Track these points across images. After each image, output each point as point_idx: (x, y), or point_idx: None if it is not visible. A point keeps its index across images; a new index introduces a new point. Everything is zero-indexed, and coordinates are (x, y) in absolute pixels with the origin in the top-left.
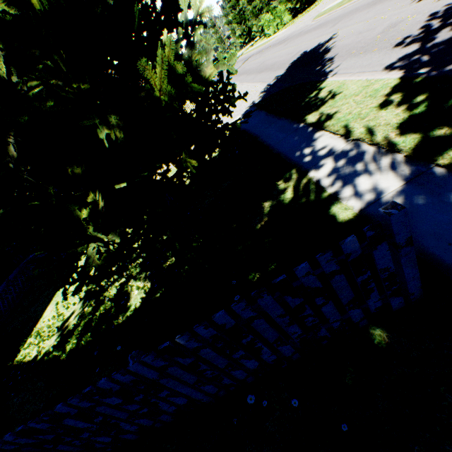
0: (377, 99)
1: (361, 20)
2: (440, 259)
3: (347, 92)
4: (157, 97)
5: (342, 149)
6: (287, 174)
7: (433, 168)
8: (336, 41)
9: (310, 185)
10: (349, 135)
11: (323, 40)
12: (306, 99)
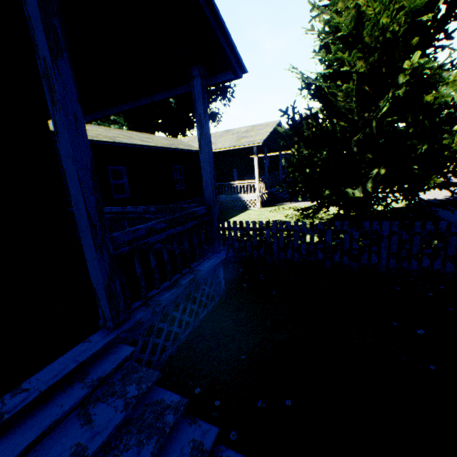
0: None
1: None
2: None
3: None
4: (449, 147)
5: None
6: None
7: None
8: None
9: None
10: None
11: None
12: None
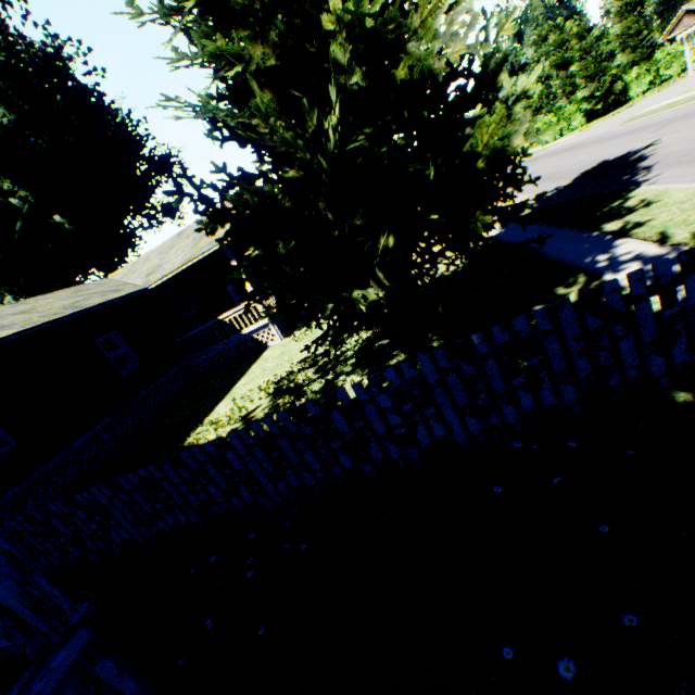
0: None
1: None
2: None
3: (668, 200)
4: (476, 153)
5: (655, 253)
6: (571, 278)
7: None
8: (658, 148)
9: None
10: (666, 241)
11: (636, 147)
12: (603, 209)
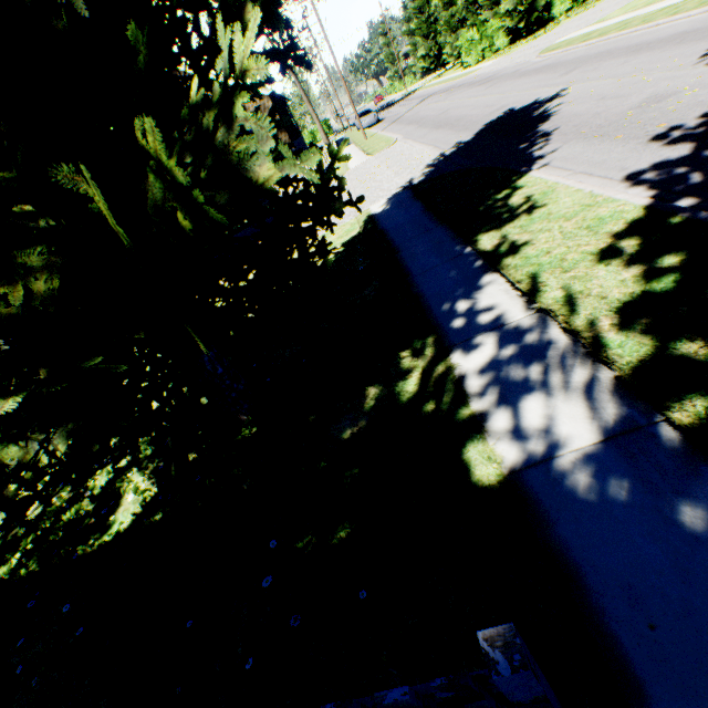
0: (598, 237)
1: (611, 75)
2: (626, 658)
3: (554, 207)
4: (117, 231)
5: (518, 323)
6: (420, 342)
7: (659, 424)
8: (563, 103)
9: (447, 381)
10: (535, 298)
11: (543, 95)
12: (488, 201)
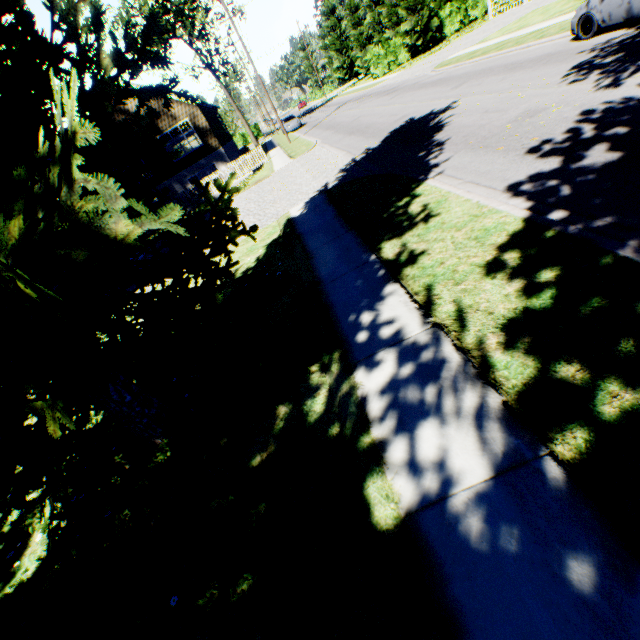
0: (485, 249)
1: (492, 90)
2: None
3: (447, 216)
4: None
5: (415, 338)
6: (327, 356)
7: (544, 459)
8: (454, 114)
9: (350, 403)
10: (430, 312)
11: (438, 107)
12: (391, 208)
